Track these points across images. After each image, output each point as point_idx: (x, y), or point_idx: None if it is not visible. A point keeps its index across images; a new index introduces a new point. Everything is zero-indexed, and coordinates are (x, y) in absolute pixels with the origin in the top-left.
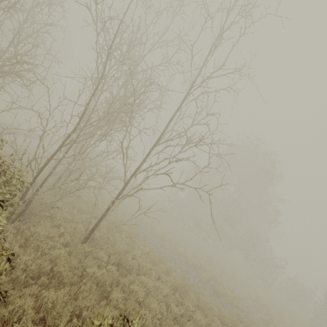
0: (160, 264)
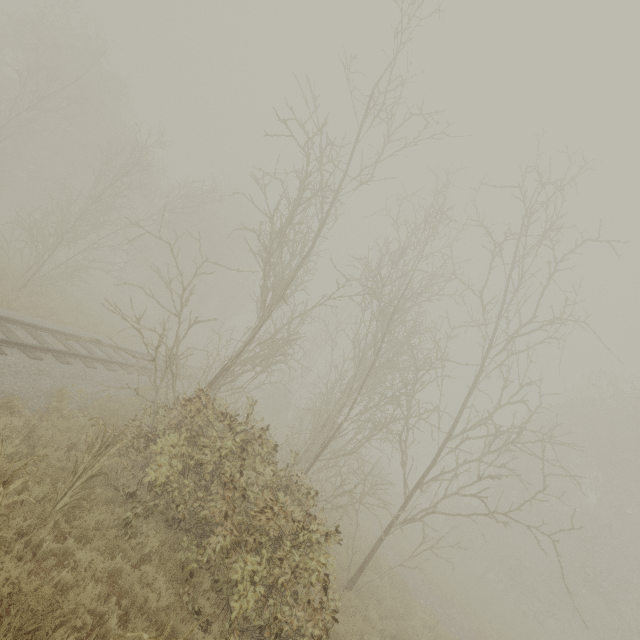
0: None
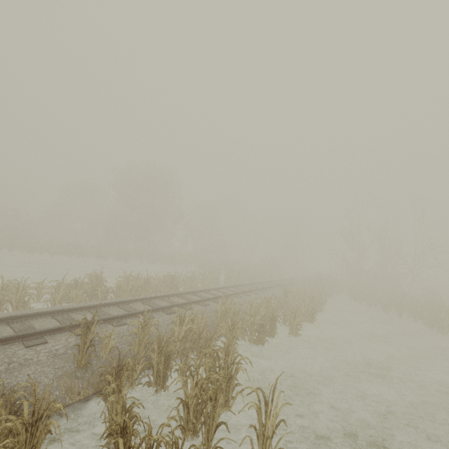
0: None
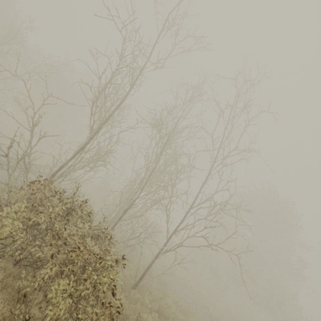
0: (190, 316)
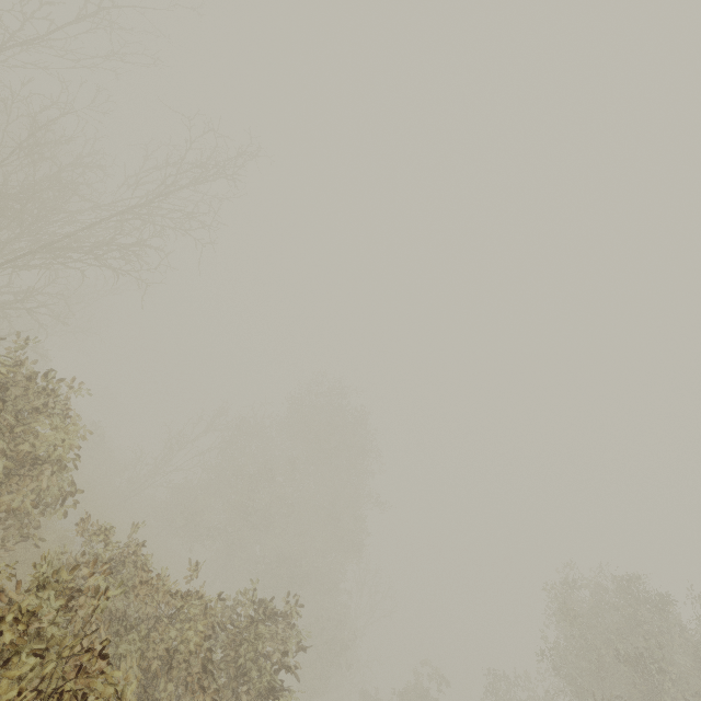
0: None
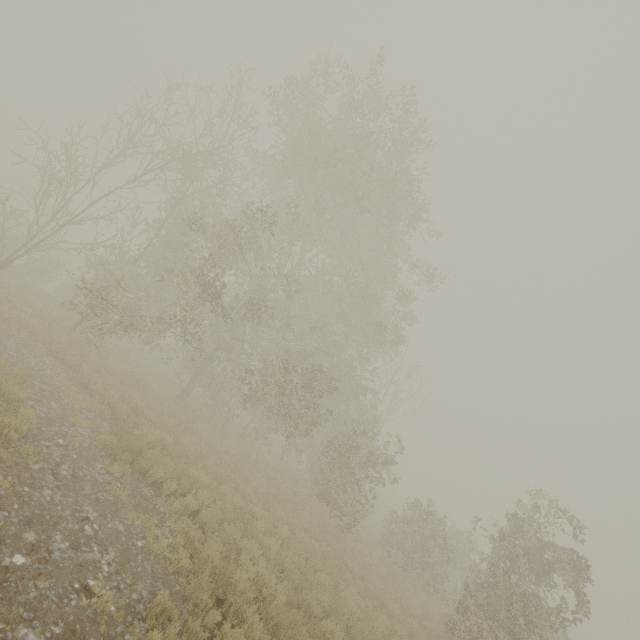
0: None
